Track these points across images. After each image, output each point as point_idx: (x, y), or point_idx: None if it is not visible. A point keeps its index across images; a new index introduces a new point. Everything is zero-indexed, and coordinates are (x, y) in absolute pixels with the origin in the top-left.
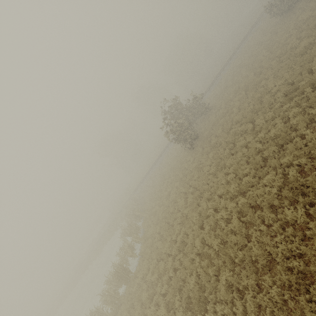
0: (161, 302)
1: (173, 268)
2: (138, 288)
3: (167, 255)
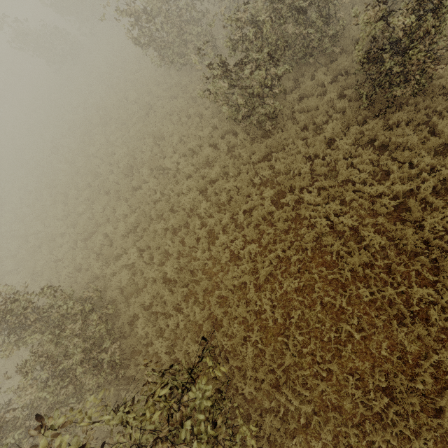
0: None
1: None
2: None
3: None
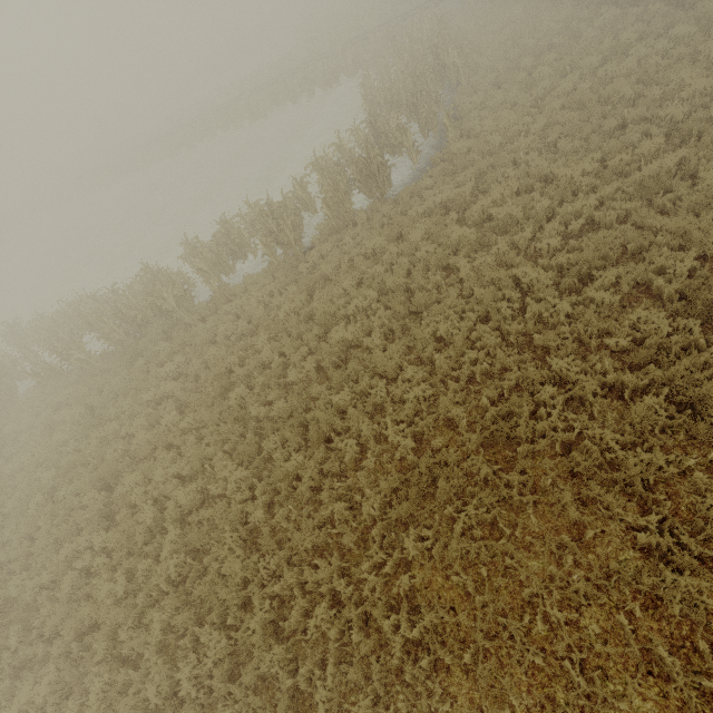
0: (518, 261)
1: (577, 223)
2: (426, 215)
3: (571, 189)
